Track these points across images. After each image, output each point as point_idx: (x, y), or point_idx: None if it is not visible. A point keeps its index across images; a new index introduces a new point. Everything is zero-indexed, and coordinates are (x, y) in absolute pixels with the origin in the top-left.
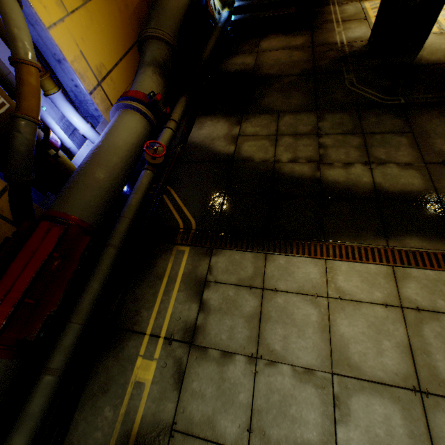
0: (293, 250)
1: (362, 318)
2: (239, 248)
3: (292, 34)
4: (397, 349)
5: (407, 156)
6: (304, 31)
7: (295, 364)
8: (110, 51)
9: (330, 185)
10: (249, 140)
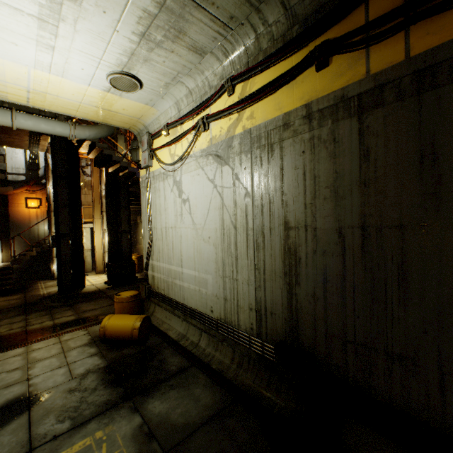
0: (9, 349)
1: (44, 349)
2: None
3: (11, 295)
4: (57, 349)
5: (70, 313)
6: (20, 293)
7: (9, 370)
8: None
9: (32, 329)
10: None
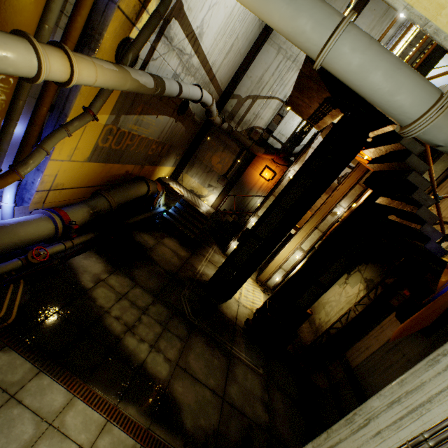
0: (61, 378)
1: None
2: (27, 356)
3: (183, 247)
4: None
5: (173, 354)
6: (190, 250)
7: None
8: (76, 182)
9: (122, 347)
10: (106, 288)
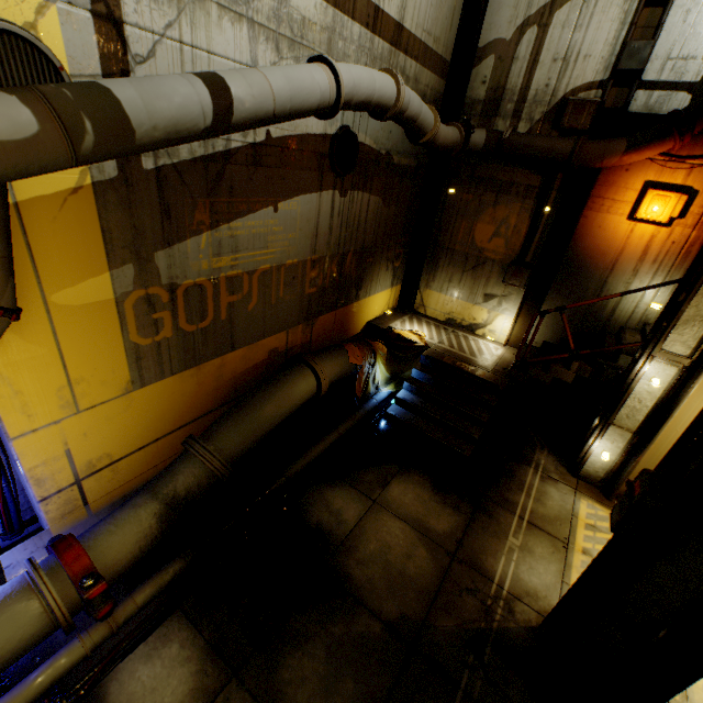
0: None
1: None
2: None
3: (445, 494)
4: None
5: None
6: (464, 501)
7: None
8: (142, 433)
9: None
10: None
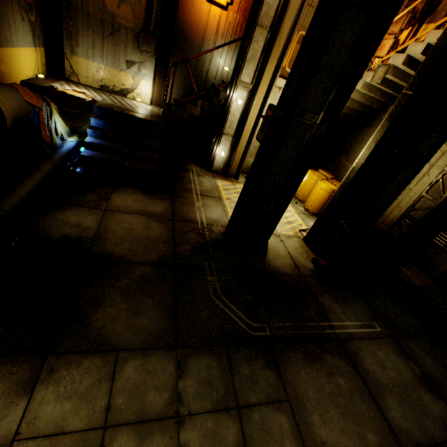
0: None
1: None
2: None
3: (152, 194)
4: None
5: None
6: (165, 195)
7: None
8: None
9: None
10: None
